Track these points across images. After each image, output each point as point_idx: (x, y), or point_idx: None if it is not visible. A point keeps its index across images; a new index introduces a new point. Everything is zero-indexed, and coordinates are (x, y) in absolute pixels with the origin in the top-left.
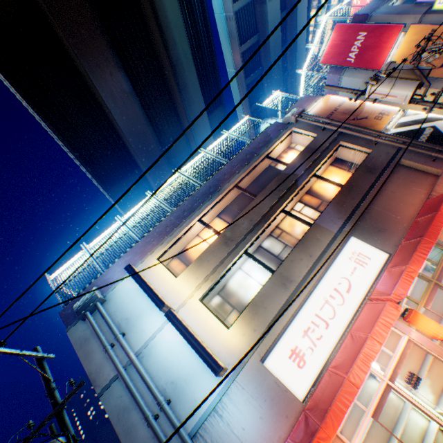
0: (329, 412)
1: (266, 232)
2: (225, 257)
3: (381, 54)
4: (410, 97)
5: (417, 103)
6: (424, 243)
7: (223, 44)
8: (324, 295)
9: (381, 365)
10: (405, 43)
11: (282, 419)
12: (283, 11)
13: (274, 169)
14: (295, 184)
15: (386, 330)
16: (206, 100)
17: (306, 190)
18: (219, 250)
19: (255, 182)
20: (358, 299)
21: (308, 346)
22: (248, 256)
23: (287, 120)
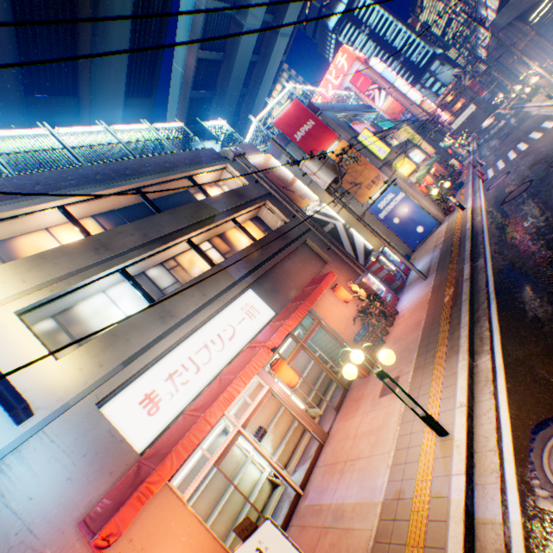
0: (173, 452)
1: (160, 258)
2: (90, 266)
3: (320, 148)
4: (329, 186)
5: (331, 194)
6: (305, 305)
7: (181, 31)
8: (206, 339)
9: (238, 420)
10: (337, 152)
11: (104, 477)
12: (256, 54)
13: (194, 196)
14: (213, 219)
15: (255, 372)
16: (132, 77)
17: (222, 233)
18: (83, 255)
19: (166, 200)
20: (238, 348)
21: (169, 391)
22: (125, 276)
23: (226, 153)
